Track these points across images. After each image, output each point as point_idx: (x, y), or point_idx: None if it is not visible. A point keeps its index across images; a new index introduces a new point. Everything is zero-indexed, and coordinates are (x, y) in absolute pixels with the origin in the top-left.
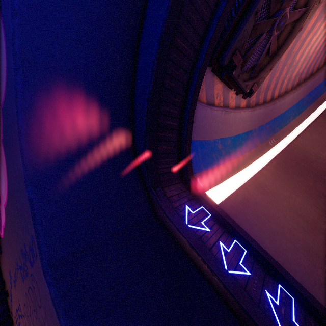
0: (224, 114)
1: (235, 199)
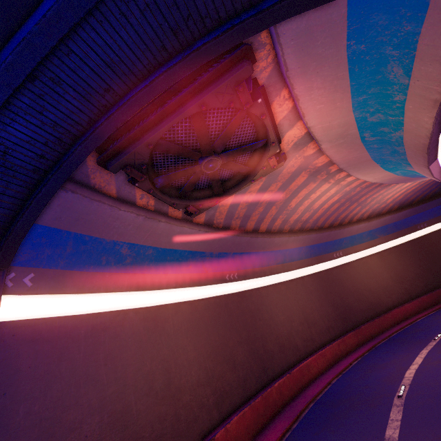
0: (143, 220)
1: (84, 320)
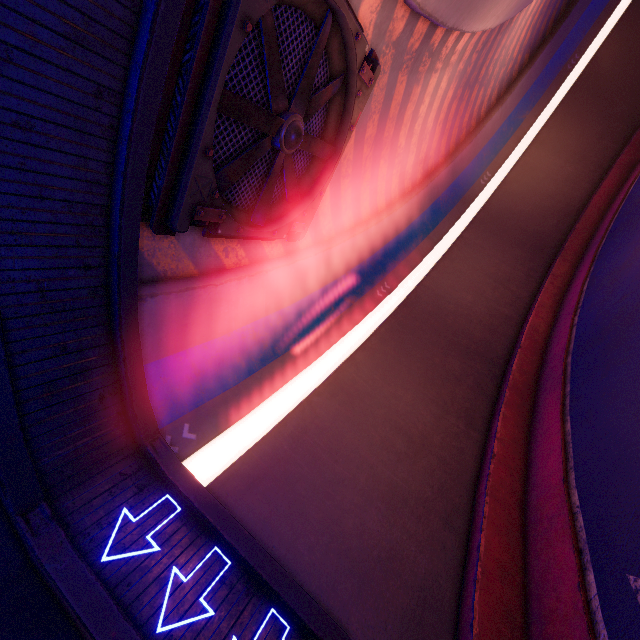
0: (248, 282)
1: (277, 436)
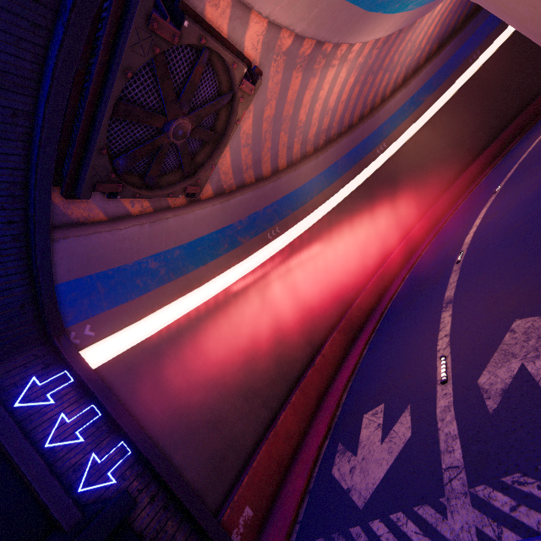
0: (150, 227)
1: (159, 337)
